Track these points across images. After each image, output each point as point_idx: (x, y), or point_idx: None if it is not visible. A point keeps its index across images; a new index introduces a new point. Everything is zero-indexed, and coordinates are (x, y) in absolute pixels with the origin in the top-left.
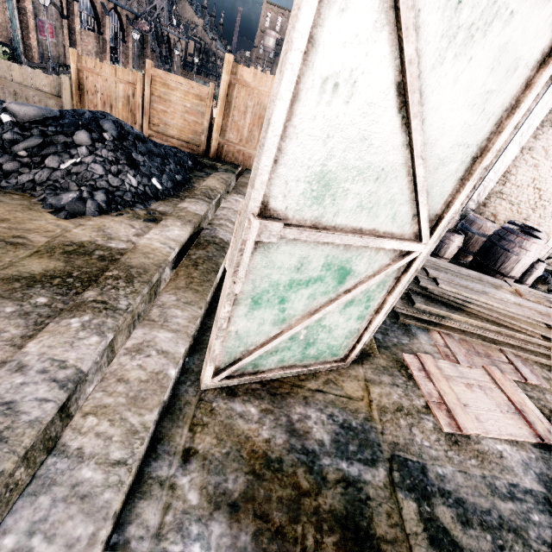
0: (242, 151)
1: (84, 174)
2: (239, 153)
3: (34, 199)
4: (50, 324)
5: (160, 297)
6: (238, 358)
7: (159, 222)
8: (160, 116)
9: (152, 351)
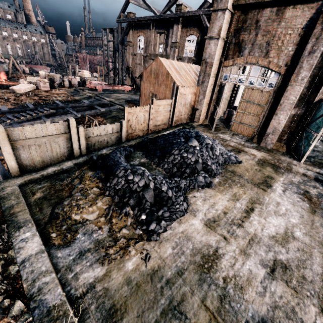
0: (180, 117)
1: (223, 151)
2: (179, 119)
3: (231, 164)
4: (294, 169)
5: (282, 159)
6: (302, 156)
7: (240, 151)
8: (156, 119)
9: (299, 163)
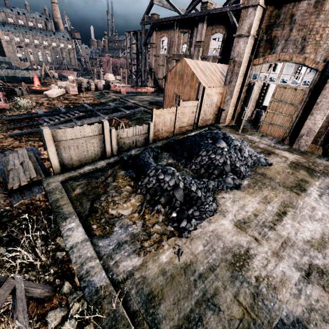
0: (205, 118)
1: (252, 153)
2: (204, 120)
3: (260, 167)
4: None
5: (318, 162)
6: None
7: (270, 153)
8: (181, 120)
9: None
